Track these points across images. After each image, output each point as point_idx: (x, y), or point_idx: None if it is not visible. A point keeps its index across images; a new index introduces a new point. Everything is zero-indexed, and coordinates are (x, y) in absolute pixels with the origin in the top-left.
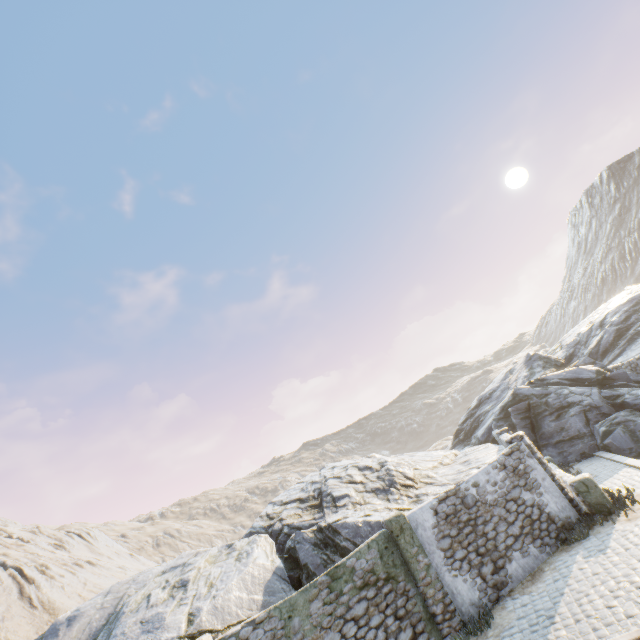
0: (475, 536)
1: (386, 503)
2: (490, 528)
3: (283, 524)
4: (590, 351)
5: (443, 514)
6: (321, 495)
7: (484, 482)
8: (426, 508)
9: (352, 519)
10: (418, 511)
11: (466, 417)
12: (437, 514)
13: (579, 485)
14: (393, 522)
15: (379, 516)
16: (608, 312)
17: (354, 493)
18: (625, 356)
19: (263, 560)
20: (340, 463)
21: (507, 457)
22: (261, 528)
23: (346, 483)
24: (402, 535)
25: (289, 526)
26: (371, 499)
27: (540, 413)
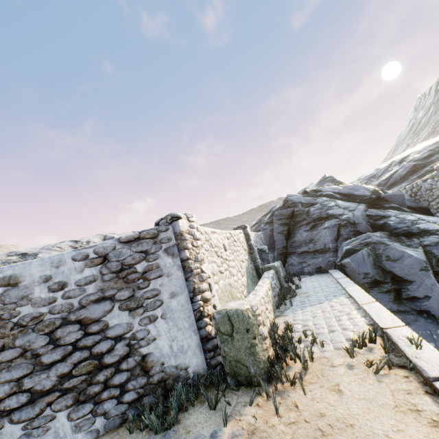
0: None
1: None
2: None
3: None
4: (380, 182)
5: None
6: (34, 254)
7: (35, 280)
8: None
9: None
10: None
11: (257, 222)
12: None
13: (223, 320)
14: None
15: None
16: (413, 151)
17: None
18: None
19: None
20: None
21: (121, 245)
22: None
23: (73, 248)
24: None
25: None
26: None
27: (299, 222)
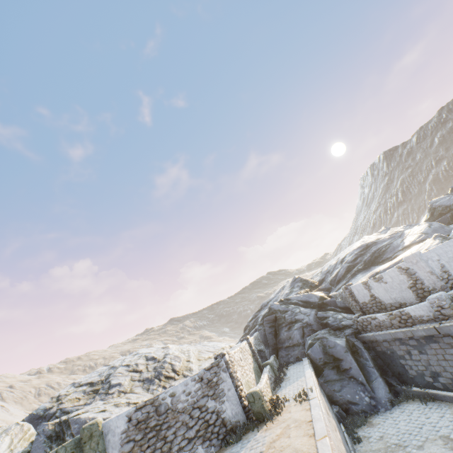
0: (156, 440)
1: (144, 393)
2: (171, 432)
3: (58, 408)
4: (331, 279)
5: (136, 421)
6: (105, 381)
7: (181, 392)
8: (123, 416)
9: (87, 415)
10: (114, 418)
11: (252, 317)
12: (130, 421)
13: (250, 396)
14: (86, 430)
15: (109, 413)
16: (348, 253)
17: (127, 382)
18: None
19: (0, 450)
20: (144, 350)
21: (206, 371)
22: (42, 410)
23: (129, 371)
24: (89, 442)
25: (61, 410)
26: (137, 388)
27: (281, 324)
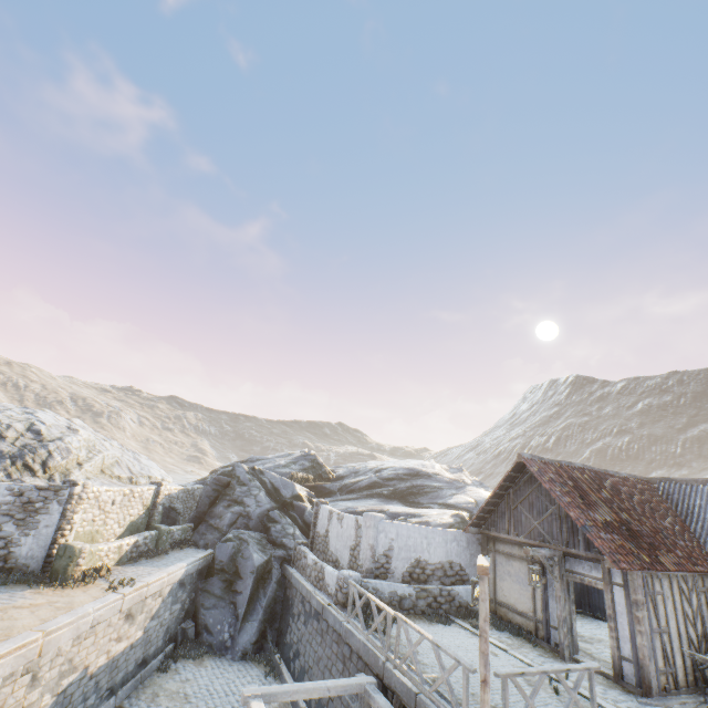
0: None
1: None
2: None
3: None
4: (347, 483)
5: None
6: None
7: None
8: None
9: None
10: None
11: (230, 464)
12: None
13: (63, 548)
14: None
15: None
16: (394, 466)
17: None
18: (348, 503)
19: None
20: (47, 415)
21: (36, 490)
22: None
23: None
24: None
25: None
26: None
27: (227, 495)
